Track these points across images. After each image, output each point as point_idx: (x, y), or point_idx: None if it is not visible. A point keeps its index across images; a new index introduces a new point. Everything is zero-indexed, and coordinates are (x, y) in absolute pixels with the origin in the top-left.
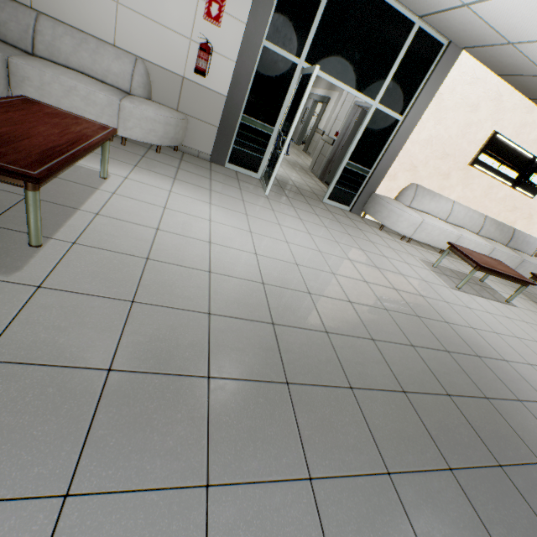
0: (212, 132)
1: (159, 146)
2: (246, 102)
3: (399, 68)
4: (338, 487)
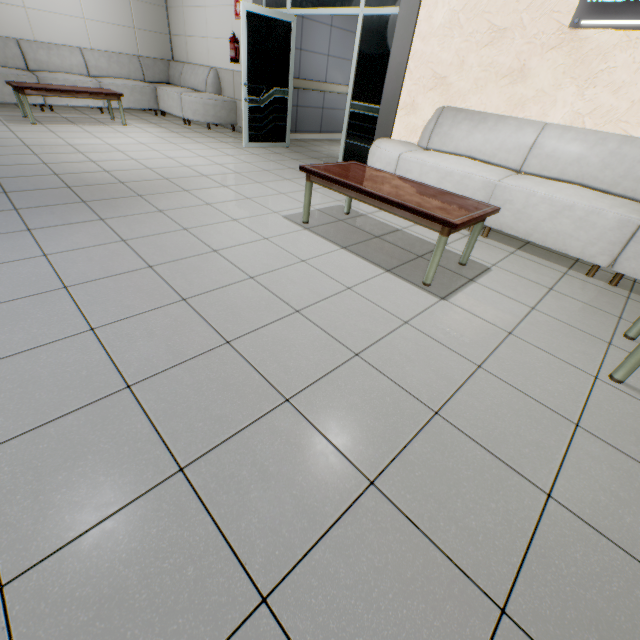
0: None
1: (208, 124)
2: None
3: None
4: None
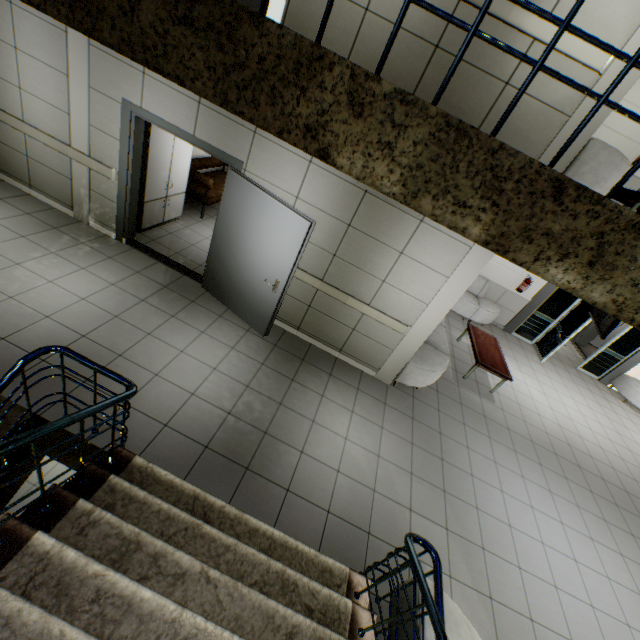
0: (511, 316)
1: (483, 324)
2: (540, 305)
3: None
4: (599, 497)
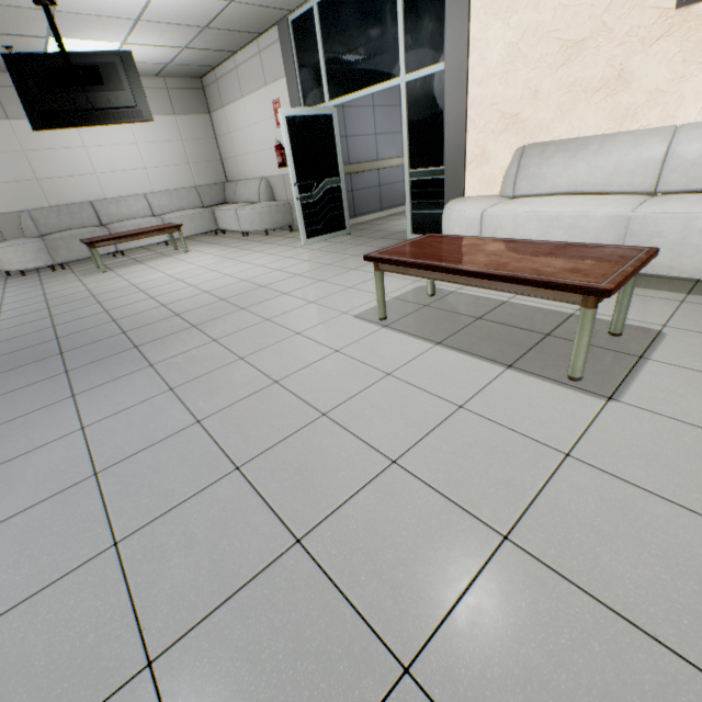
0: None
1: (265, 231)
2: None
3: (408, 12)
4: None
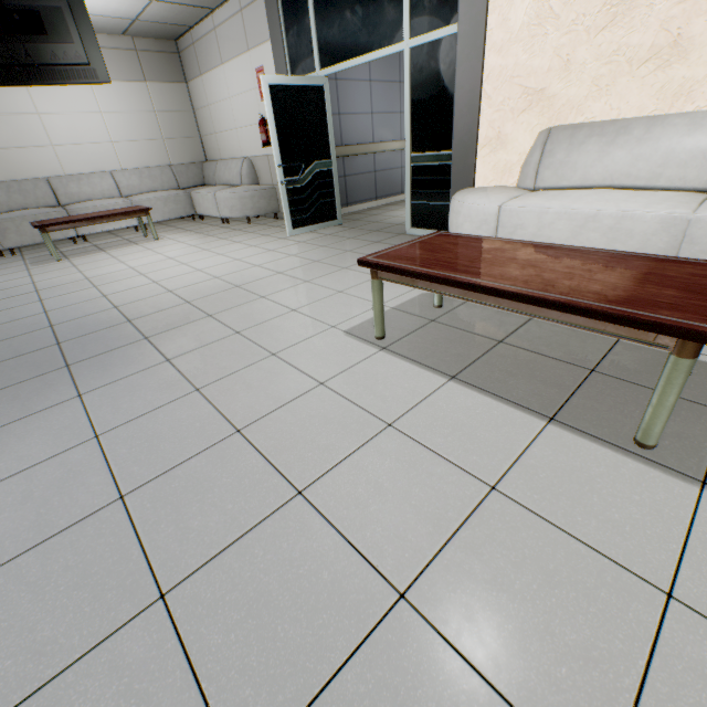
0: None
1: (247, 218)
2: None
3: None
4: None
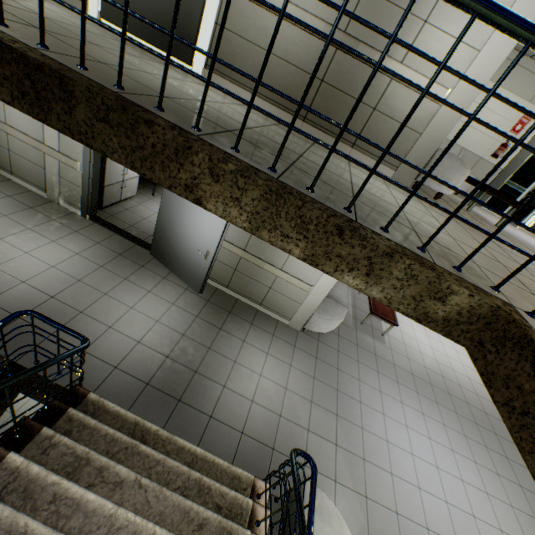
0: None
1: None
2: None
3: None
4: (462, 417)
